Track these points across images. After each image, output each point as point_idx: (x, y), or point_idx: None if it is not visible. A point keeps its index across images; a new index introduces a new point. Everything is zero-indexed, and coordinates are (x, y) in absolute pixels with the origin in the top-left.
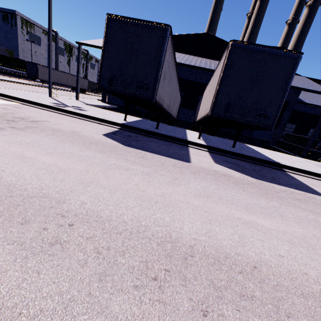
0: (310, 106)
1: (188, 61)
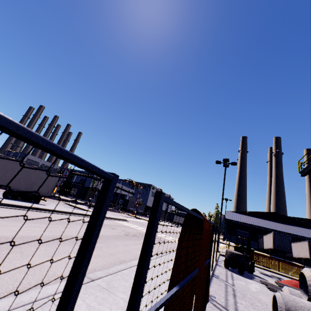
0: None
1: (276, 228)
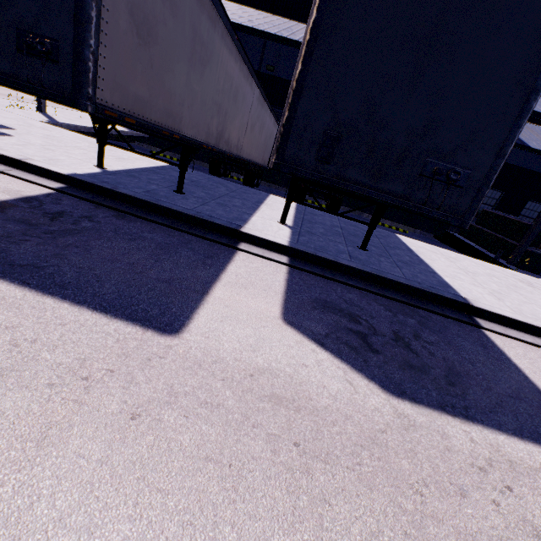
0: (536, 155)
1: (289, 33)
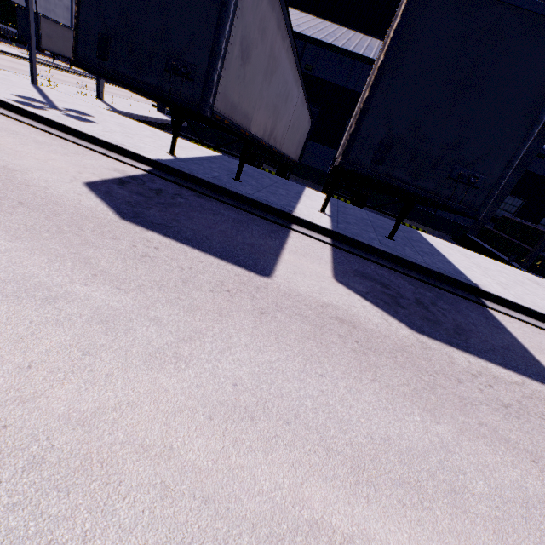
0: None
1: (333, 38)
